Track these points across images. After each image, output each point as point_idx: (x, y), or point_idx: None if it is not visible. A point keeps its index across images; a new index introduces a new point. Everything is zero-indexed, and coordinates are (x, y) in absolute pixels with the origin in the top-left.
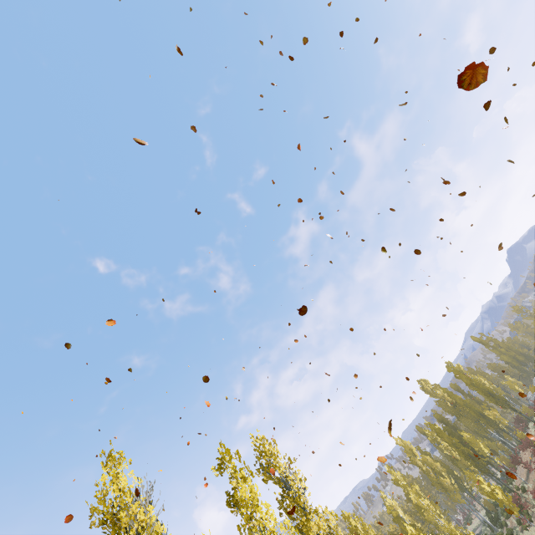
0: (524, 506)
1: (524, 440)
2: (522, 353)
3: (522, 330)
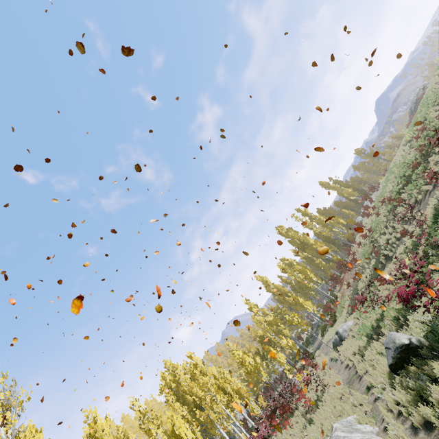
0: (332, 311)
1: (338, 263)
2: (358, 188)
3: (362, 169)
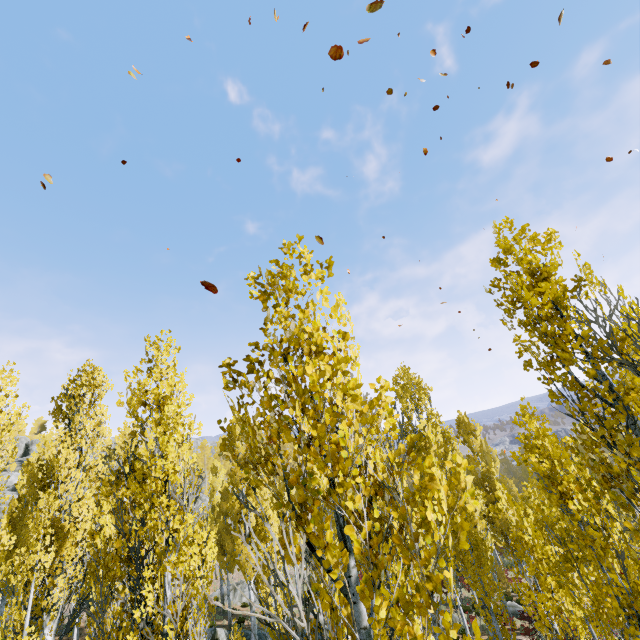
0: None
1: None
2: None
3: None
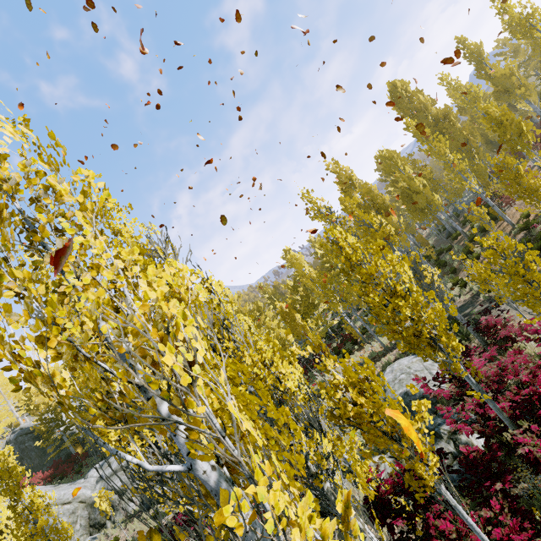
0: None
1: None
2: None
3: None
